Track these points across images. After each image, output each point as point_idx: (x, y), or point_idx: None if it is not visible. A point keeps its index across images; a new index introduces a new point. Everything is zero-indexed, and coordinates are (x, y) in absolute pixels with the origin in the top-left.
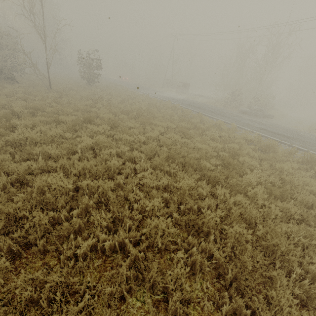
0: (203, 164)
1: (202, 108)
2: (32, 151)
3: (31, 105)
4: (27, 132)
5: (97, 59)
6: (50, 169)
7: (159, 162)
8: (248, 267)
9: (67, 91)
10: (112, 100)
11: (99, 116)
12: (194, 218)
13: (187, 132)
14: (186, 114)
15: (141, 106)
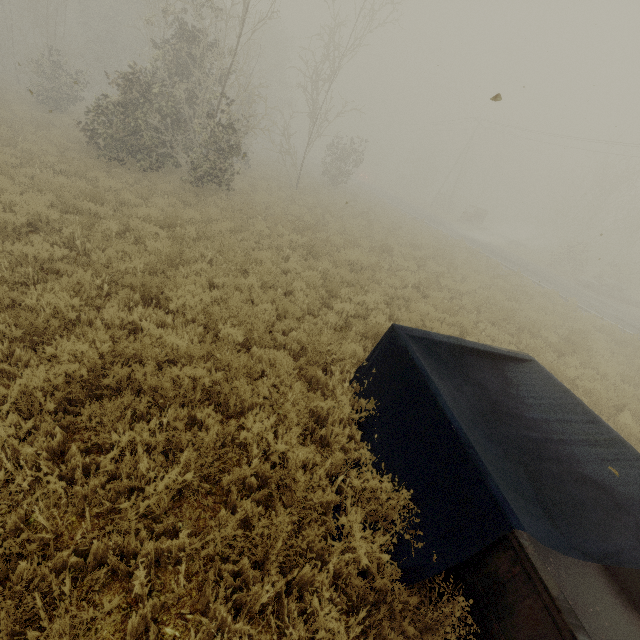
0: (545, 333)
1: (514, 262)
2: (376, 276)
3: (313, 215)
4: (350, 253)
5: (356, 150)
6: (394, 296)
7: (495, 318)
8: (602, 401)
9: (318, 194)
10: (381, 222)
11: (391, 246)
12: (551, 367)
13: (514, 294)
14: (496, 267)
15: (427, 240)
